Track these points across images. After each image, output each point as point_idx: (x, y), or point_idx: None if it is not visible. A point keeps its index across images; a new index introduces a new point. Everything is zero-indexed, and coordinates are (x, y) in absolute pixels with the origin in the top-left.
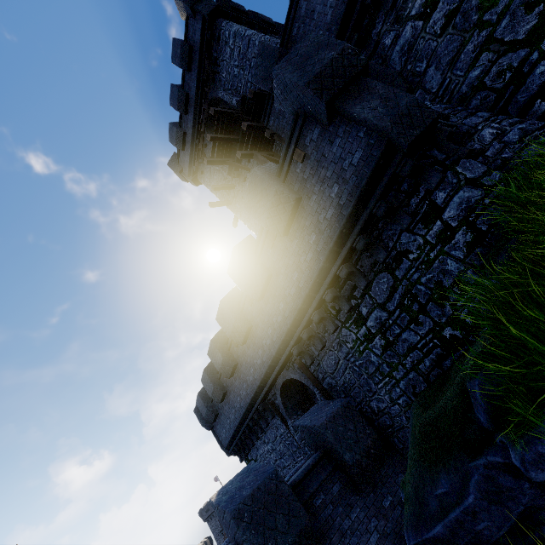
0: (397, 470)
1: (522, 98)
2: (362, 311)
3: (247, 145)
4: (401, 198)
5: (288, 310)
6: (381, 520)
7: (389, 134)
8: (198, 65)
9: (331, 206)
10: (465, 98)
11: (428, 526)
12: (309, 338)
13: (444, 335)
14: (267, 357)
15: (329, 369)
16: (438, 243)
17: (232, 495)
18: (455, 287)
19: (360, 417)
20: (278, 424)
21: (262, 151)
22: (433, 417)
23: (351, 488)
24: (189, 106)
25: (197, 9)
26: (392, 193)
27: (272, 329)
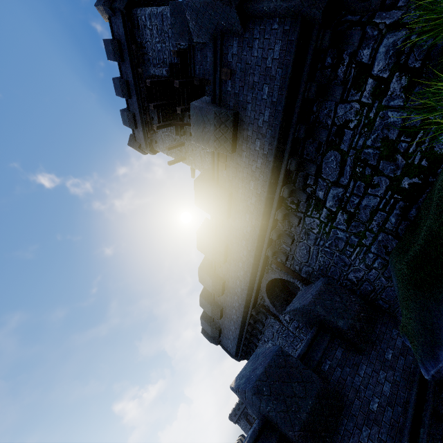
0: (389, 327)
1: None
2: (319, 195)
3: (183, 101)
4: (328, 74)
5: (254, 218)
6: (388, 371)
7: (301, 10)
8: (128, 53)
9: (266, 107)
10: None
11: None
12: (278, 237)
13: (403, 186)
14: (247, 266)
15: (303, 258)
16: (375, 101)
17: (247, 377)
18: (402, 136)
19: (343, 289)
20: (272, 322)
21: None
22: (418, 249)
23: (352, 350)
24: (131, 90)
25: (114, 7)
26: (319, 73)
27: (245, 240)
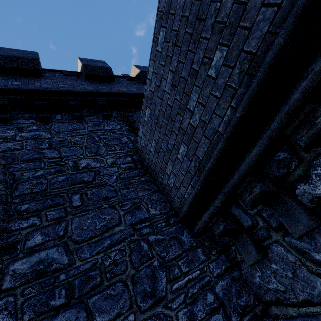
0: None
1: None
2: None
3: None
4: None
5: None
6: None
7: None
8: None
9: None
10: None
11: None
12: None
13: None
14: None
15: None
16: None
17: None
18: None
19: None
20: (108, 123)
21: None
22: None
23: None
24: None
25: None
26: None
27: None
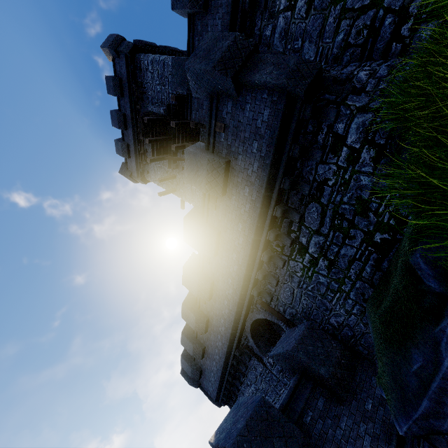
0: (369, 374)
1: (381, 45)
2: (302, 241)
3: (178, 139)
4: (309, 138)
5: (240, 258)
6: (368, 423)
7: (287, 88)
8: (128, 90)
9: (255, 160)
10: (337, 57)
11: (415, 405)
12: (264, 278)
13: (376, 240)
14: (233, 305)
15: (287, 300)
16: (349, 165)
17: (228, 431)
18: (373, 197)
19: (324, 334)
20: (256, 364)
21: (191, 142)
22: (388, 305)
23: (333, 400)
24: (127, 123)
25: (119, 51)
26: (302, 136)
27: (231, 278)
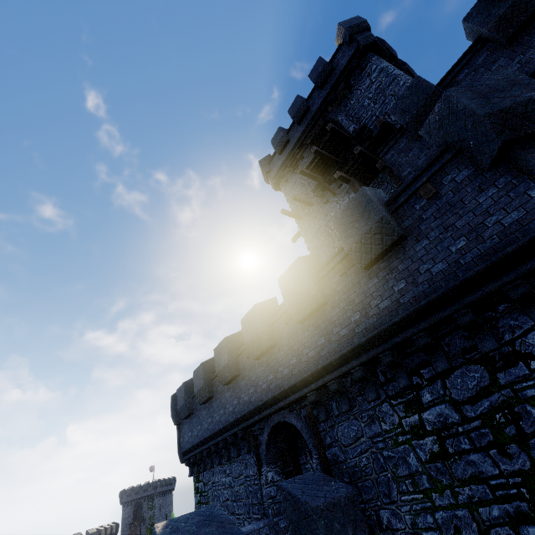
0: None
1: None
2: (423, 396)
3: (349, 169)
4: None
5: (327, 349)
6: None
7: None
8: (332, 86)
9: (445, 260)
10: None
11: None
12: (336, 392)
13: None
14: (276, 386)
15: (344, 439)
16: None
17: None
18: None
19: (364, 523)
20: (250, 463)
21: (360, 181)
22: None
23: None
24: (305, 118)
25: (355, 38)
26: None
27: (298, 360)
